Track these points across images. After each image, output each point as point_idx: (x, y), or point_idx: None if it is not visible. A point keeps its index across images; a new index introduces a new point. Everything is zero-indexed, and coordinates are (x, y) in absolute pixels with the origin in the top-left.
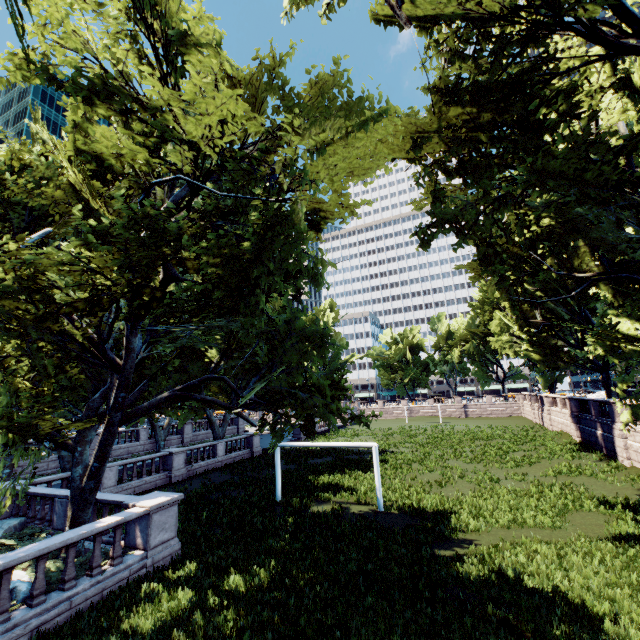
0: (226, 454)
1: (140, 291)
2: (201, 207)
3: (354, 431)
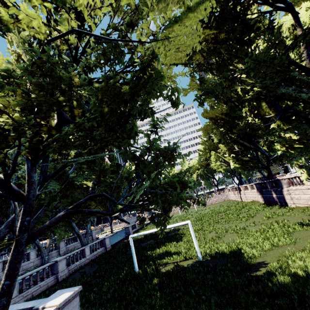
0: (91, 253)
1: (40, 132)
2: (86, 65)
3: None
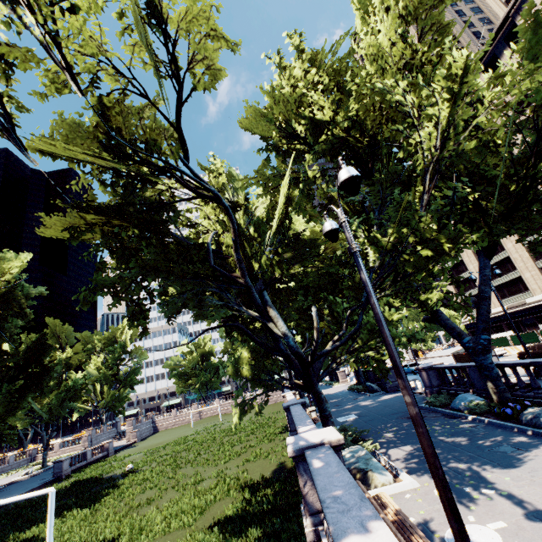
0: None
1: None
2: None
3: (134, 449)
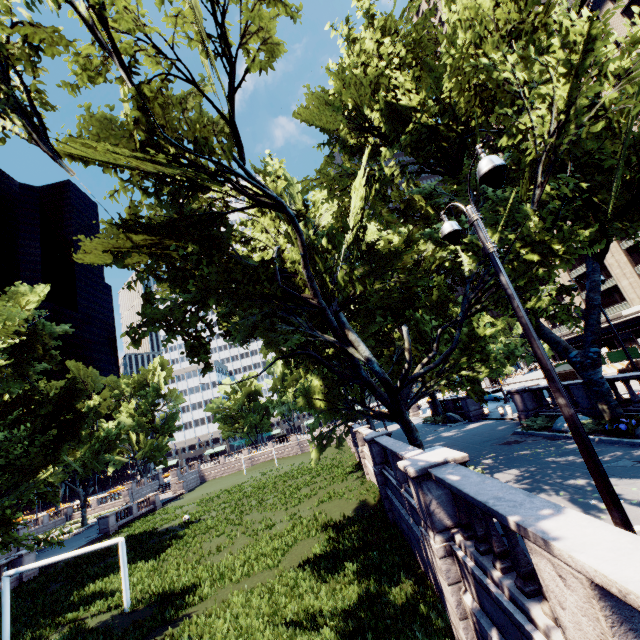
0: None
1: None
2: None
3: (184, 501)
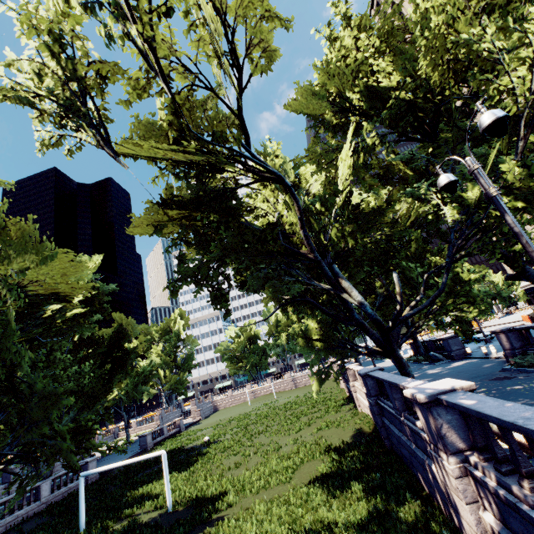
0: (54, 492)
1: None
2: None
3: (202, 425)
